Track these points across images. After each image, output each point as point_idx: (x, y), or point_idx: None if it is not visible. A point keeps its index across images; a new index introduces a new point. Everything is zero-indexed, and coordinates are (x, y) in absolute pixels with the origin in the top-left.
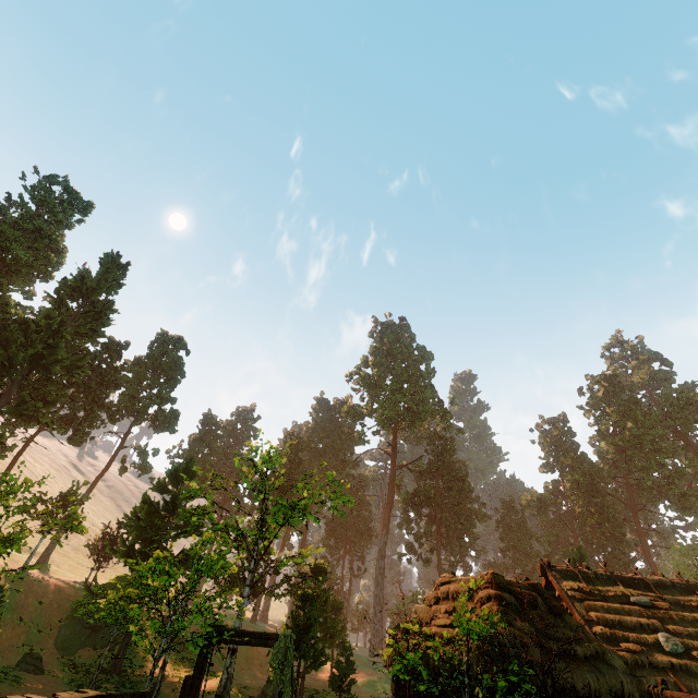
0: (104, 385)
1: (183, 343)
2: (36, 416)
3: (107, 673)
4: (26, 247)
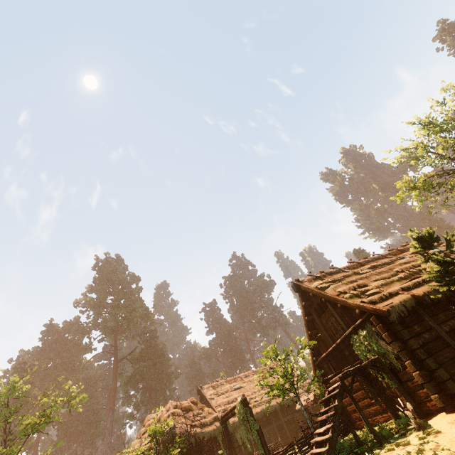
0: None
1: None
2: None
3: None
4: None
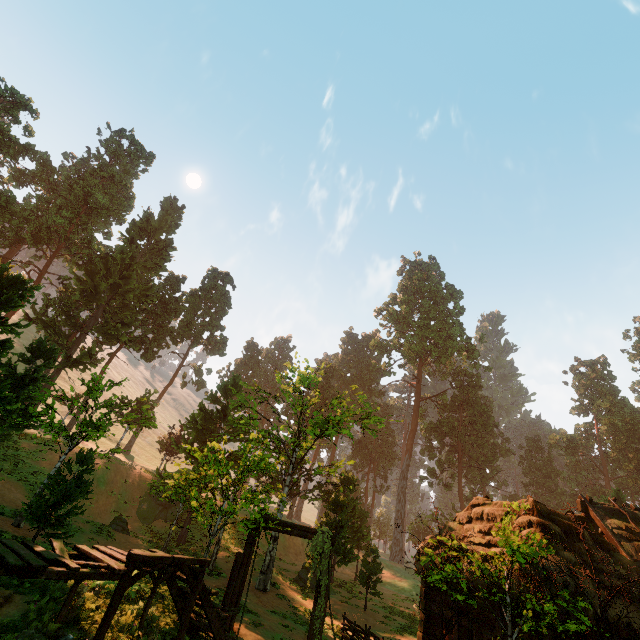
0: (167, 313)
1: (230, 278)
2: (117, 335)
3: (175, 541)
4: (103, 192)
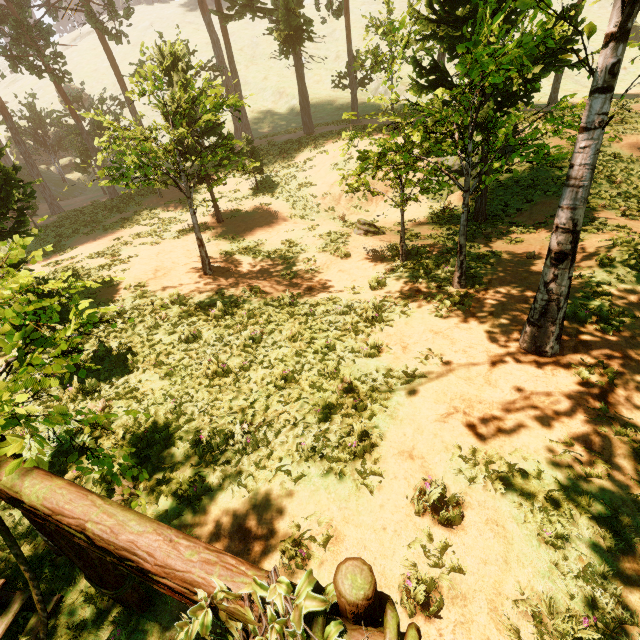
0: None
1: None
2: None
3: (470, 220)
4: None
